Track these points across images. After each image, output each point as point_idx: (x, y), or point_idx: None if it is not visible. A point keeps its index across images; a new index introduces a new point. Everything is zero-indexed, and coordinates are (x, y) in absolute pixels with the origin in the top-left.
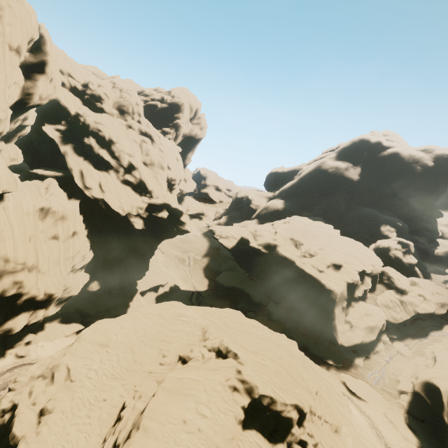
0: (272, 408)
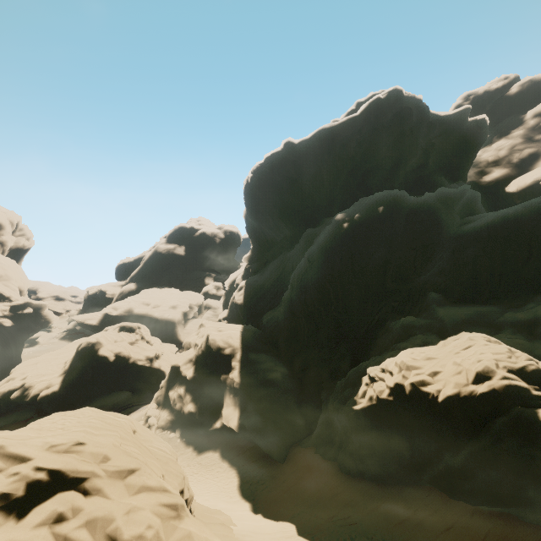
0: (128, 325)
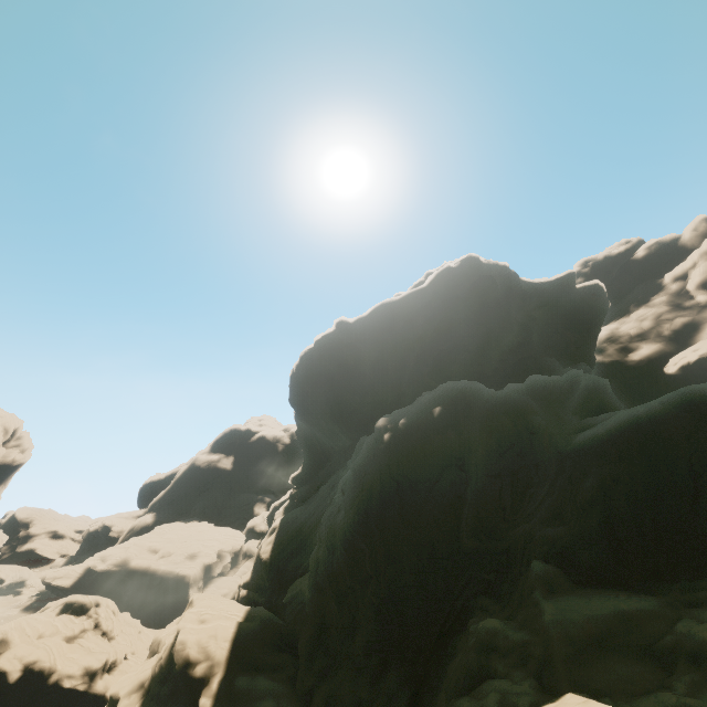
0: (79, 601)
